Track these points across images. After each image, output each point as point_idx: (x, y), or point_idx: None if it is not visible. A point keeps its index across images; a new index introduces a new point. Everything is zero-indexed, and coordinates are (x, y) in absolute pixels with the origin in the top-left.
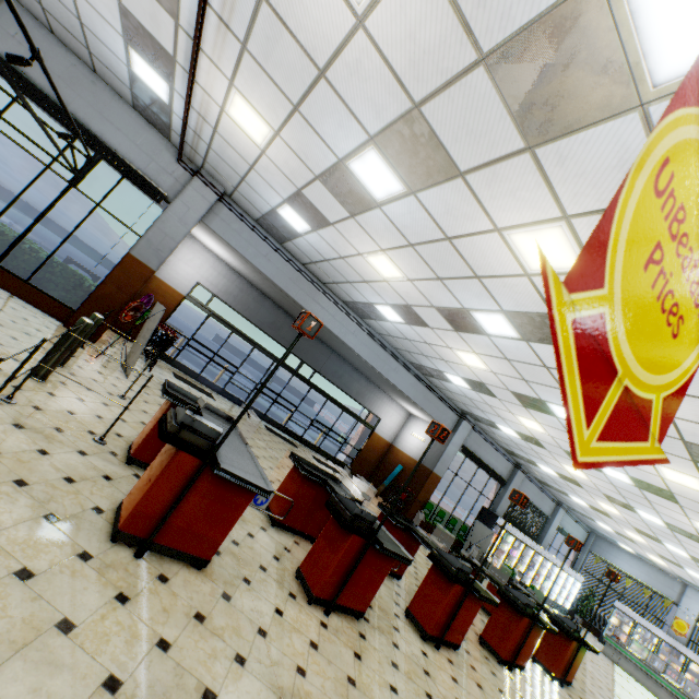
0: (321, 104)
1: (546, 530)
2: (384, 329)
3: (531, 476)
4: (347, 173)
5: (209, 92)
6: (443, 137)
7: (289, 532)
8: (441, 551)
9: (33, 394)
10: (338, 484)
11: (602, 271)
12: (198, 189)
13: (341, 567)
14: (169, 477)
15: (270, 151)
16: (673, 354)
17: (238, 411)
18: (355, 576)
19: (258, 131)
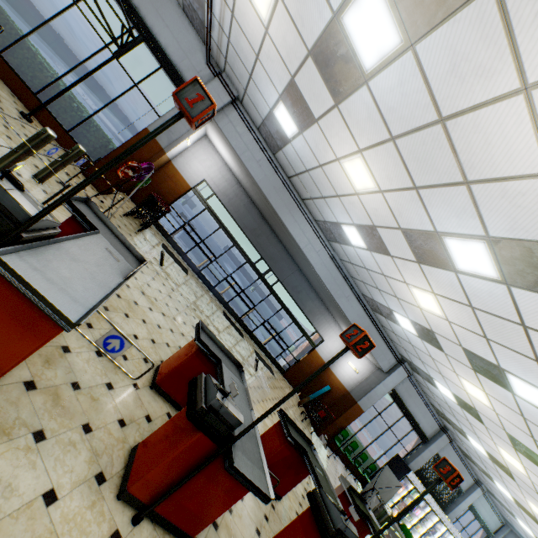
0: None
1: (457, 502)
2: (346, 254)
3: (455, 445)
4: (340, 34)
5: None
6: None
7: (170, 401)
8: (325, 495)
9: None
10: (239, 371)
11: None
12: (216, 88)
13: (173, 468)
14: None
15: (272, 26)
16: None
17: (205, 291)
18: (191, 486)
19: None
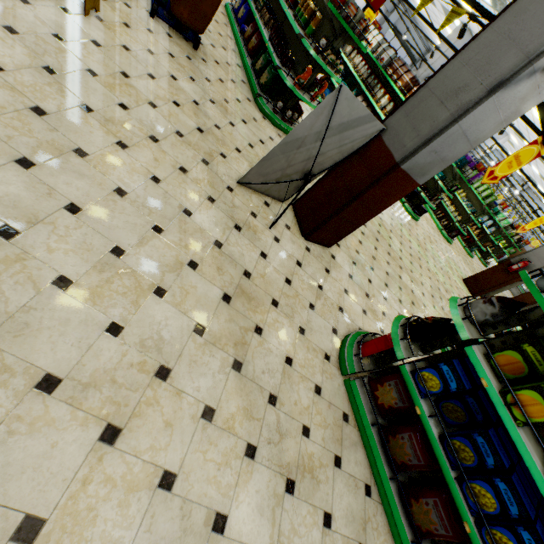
0: None
1: None
2: None
3: None
4: None
5: None
6: None
7: None
8: None
9: None
10: None
11: None
12: None
13: None
14: None
15: None
16: None
17: None
18: None
19: None
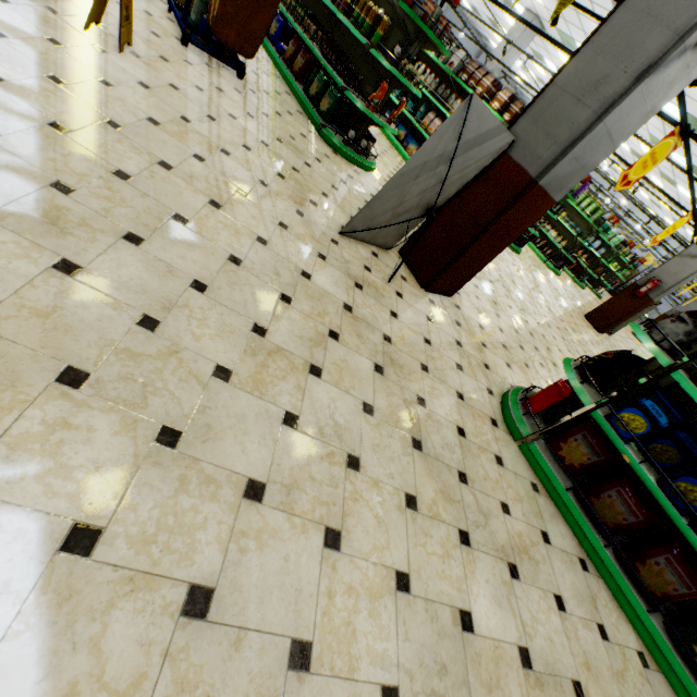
0: None
1: None
2: None
3: None
4: None
5: None
6: None
7: None
8: None
9: None
10: None
11: None
12: None
13: None
14: None
15: None
16: None
17: None
18: None
19: None
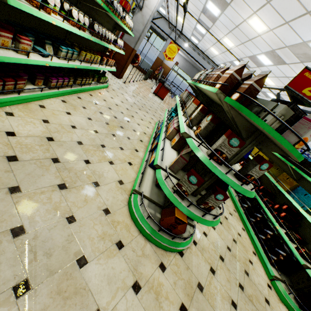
0: (188, 16)
1: None
2: None
3: None
4: (197, 28)
5: (172, 13)
6: (204, 22)
7: None
8: None
9: (144, 81)
10: None
11: (166, 52)
12: (173, 35)
13: None
14: (158, 86)
15: (184, 24)
16: (172, 55)
17: None
18: None
19: (181, 20)
